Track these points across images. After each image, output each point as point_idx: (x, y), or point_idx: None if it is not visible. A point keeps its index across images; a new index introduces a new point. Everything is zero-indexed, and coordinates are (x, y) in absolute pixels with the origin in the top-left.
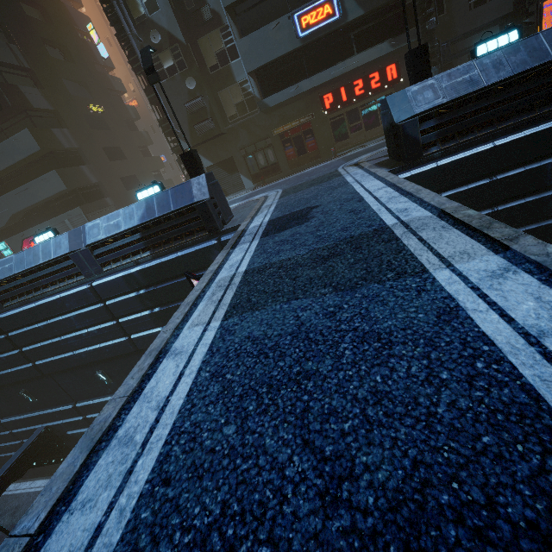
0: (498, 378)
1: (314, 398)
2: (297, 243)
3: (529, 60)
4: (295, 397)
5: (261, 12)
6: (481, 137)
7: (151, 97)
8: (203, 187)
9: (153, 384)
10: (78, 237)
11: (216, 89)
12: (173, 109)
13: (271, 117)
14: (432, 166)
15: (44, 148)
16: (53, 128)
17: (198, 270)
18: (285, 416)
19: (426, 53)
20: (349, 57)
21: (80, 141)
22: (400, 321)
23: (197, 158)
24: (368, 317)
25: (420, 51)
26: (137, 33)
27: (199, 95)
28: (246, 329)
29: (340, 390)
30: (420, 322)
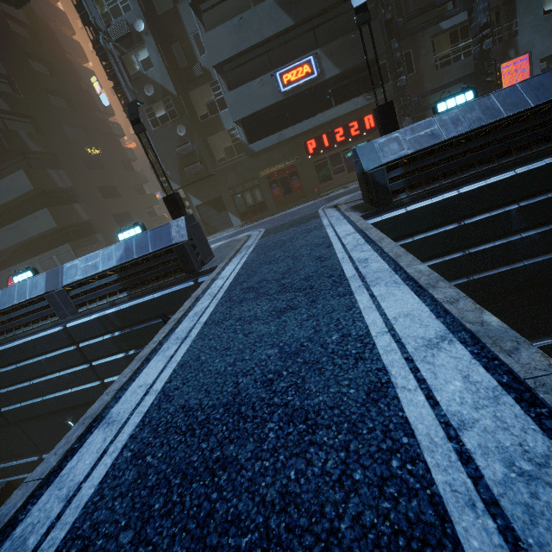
0: (410, 483)
1: (222, 498)
2: (261, 292)
3: (483, 117)
4: (204, 494)
5: (247, 70)
6: (446, 185)
7: (144, 141)
8: (182, 229)
9: (74, 463)
10: (56, 277)
11: (205, 135)
12: (164, 152)
13: (258, 160)
14: (401, 211)
15: (37, 188)
16: (48, 169)
17: (175, 311)
18: (187, 521)
19: (392, 109)
20: (328, 109)
21: (75, 180)
22: (331, 396)
23: (179, 200)
24: (302, 389)
25: (387, 107)
26: (132, 86)
27: (189, 140)
28: (184, 396)
29: (251, 487)
30: (349, 399)
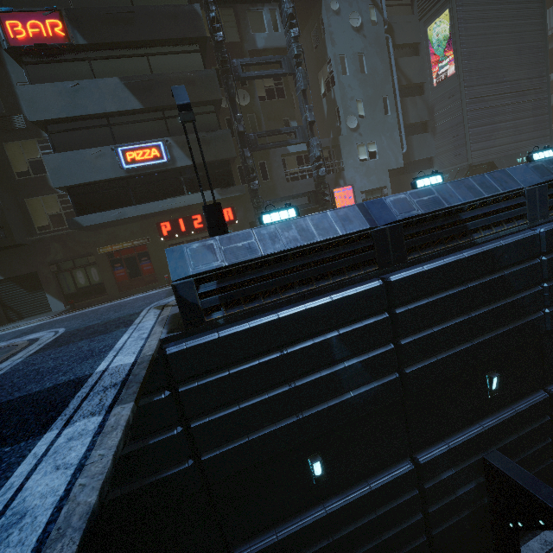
0: None
1: None
2: None
3: (299, 238)
4: None
5: (81, 137)
6: (267, 305)
7: None
8: None
9: None
10: None
11: (22, 195)
12: None
13: (97, 235)
14: (212, 336)
15: None
16: None
17: None
18: None
19: (220, 211)
20: (180, 195)
21: None
22: None
23: None
24: None
25: (214, 208)
26: None
27: None
28: None
29: None
30: None
